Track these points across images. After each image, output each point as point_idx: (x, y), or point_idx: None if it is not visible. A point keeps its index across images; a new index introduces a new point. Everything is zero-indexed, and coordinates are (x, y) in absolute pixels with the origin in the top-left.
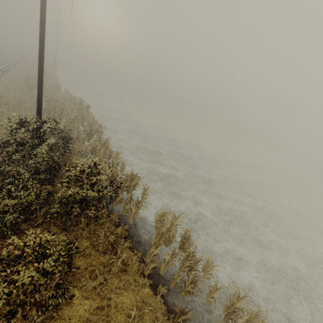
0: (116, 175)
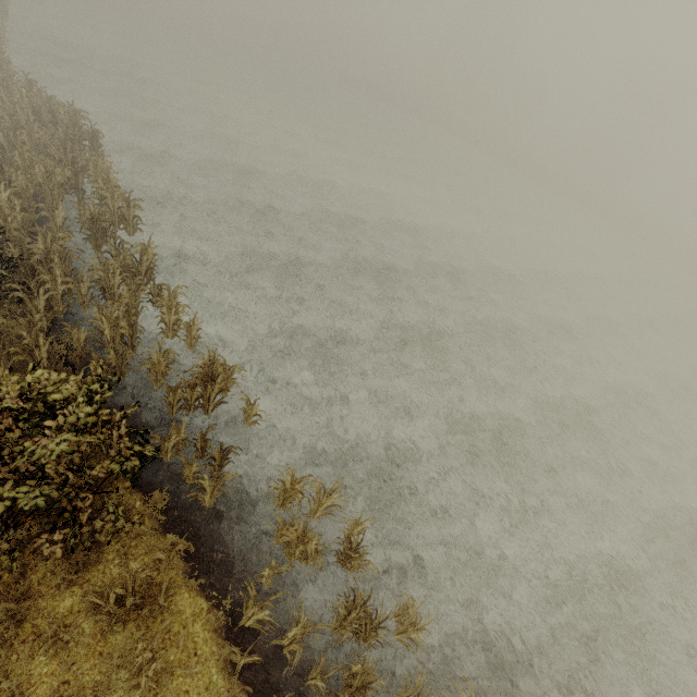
0: (169, 364)
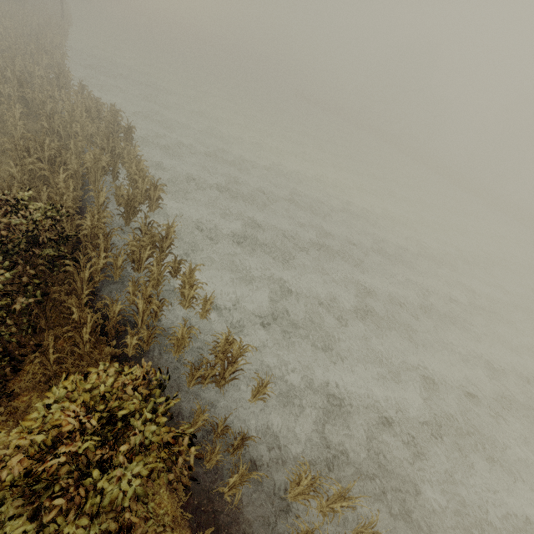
0: (189, 338)
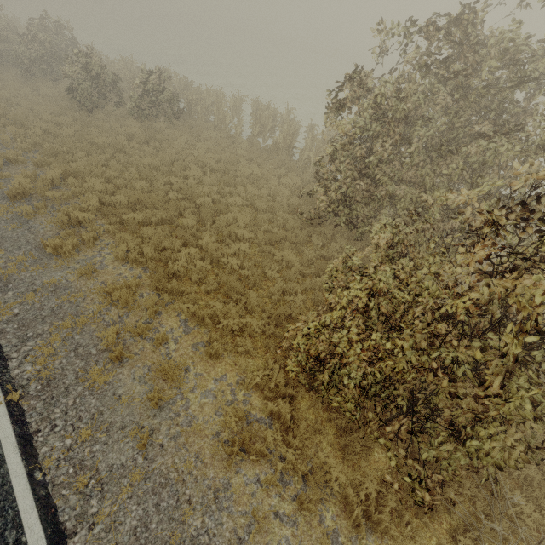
0: None
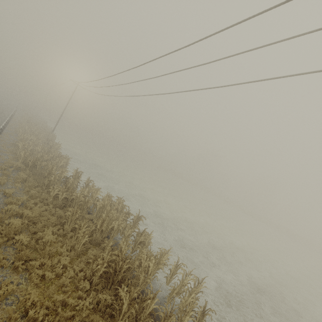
0: None
